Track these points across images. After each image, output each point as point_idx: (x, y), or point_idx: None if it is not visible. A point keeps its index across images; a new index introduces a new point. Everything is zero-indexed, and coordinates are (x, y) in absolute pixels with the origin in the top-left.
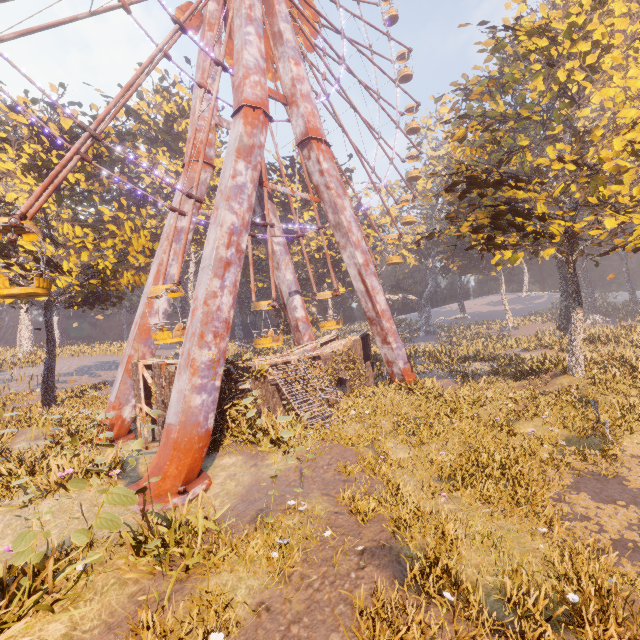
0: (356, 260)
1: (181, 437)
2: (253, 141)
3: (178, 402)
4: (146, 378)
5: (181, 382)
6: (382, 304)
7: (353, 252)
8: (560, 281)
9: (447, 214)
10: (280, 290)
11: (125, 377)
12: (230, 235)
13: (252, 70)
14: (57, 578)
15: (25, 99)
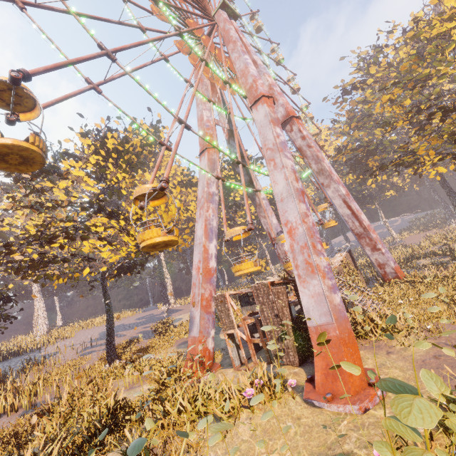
0: (340, 192)
1: (342, 333)
2: (276, 115)
3: (320, 304)
4: (232, 306)
5: (312, 287)
6: (366, 221)
7: (337, 187)
8: (447, 193)
9: (400, 147)
10: (268, 233)
11: (202, 313)
12: (294, 173)
13: (257, 77)
14: None
15: (97, 124)
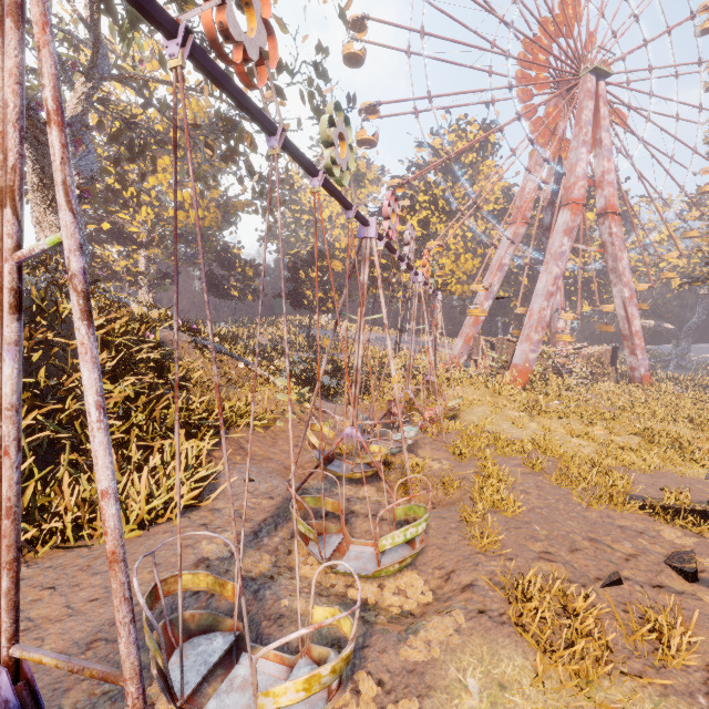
0: (623, 294)
1: (523, 369)
2: (574, 224)
3: (521, 355)
4: (482, 345)
5: (523, 347)
6: (637, 327)
7: (622, 289)
8: None
9: None
10: None
11: (463, 343)
12: (555, 279)
13: (580, 178)
14: (514, 388)
15: (437, 191)
